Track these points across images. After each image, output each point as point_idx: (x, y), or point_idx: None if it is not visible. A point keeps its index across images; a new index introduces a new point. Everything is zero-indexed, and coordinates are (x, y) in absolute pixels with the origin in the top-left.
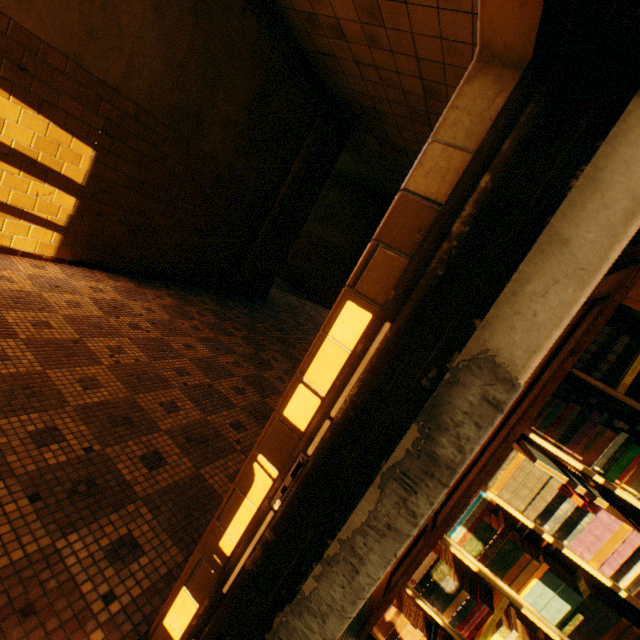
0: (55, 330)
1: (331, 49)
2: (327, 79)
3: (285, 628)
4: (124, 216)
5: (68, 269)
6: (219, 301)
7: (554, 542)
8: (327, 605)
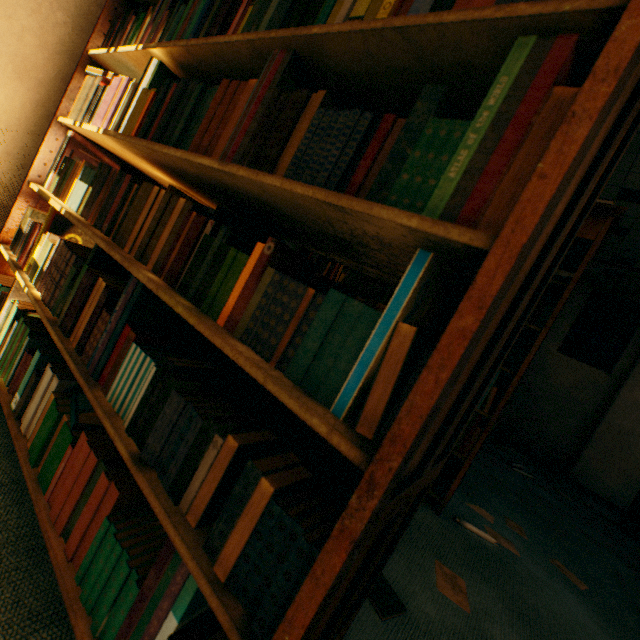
0: None
1: None
2: None
3: None
4: None
5: None
6: None
7: (80, 125)
8: None
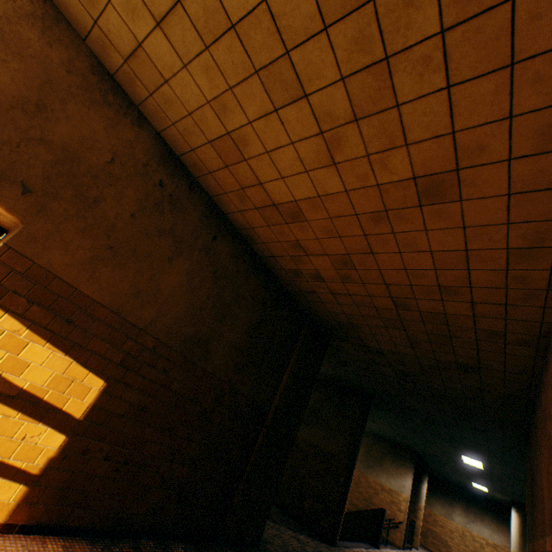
0: None
1: (311, 287)
2: (307, 307)
3: None
4: (112, 449)
5: (12, 542)
6: None
7: None
8: None
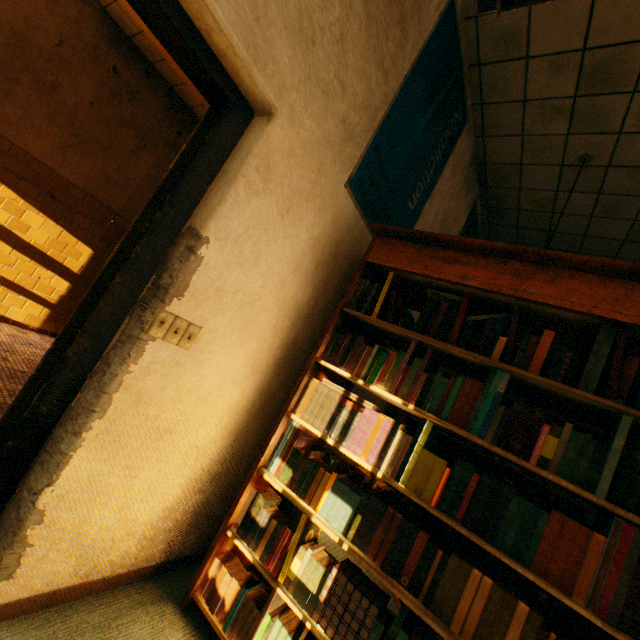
0: (10, 363)
1: None
2: None
3: (52, 438)
4: None
5: (48, 338)
6: None
7: (334, 444)
8: (82, 405)
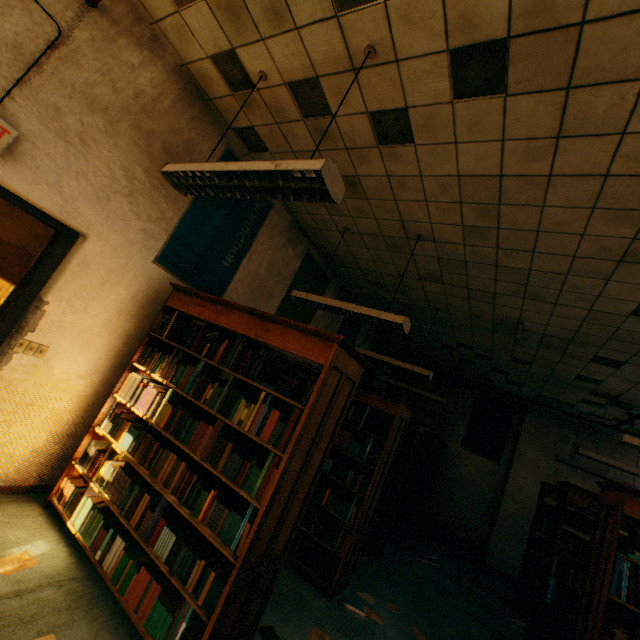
0: None
1: None
2: None
3: None
4: None
5: None
6: None
7: (130, 406)
8: None
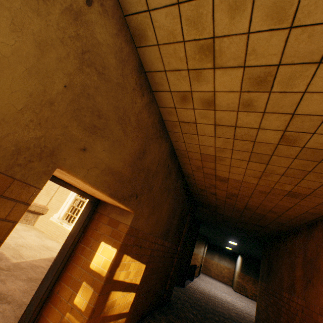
0: None
1: (206, 194)
2: (196, 197)
3: None
4: (144, 289)
5: None
6: (167, 319)
7: None
8: None
